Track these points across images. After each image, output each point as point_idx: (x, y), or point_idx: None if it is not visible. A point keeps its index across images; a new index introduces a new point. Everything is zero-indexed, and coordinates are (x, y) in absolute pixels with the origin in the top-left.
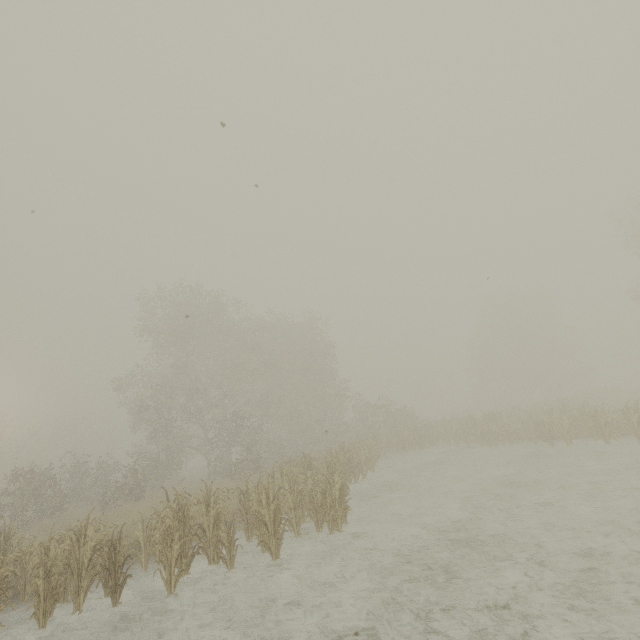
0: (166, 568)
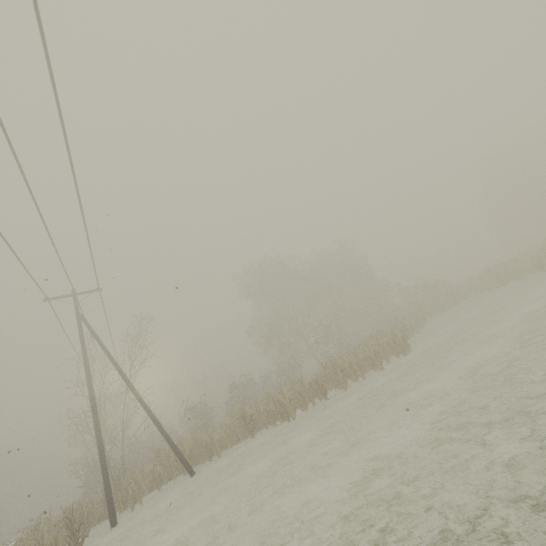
0: (340, 383)
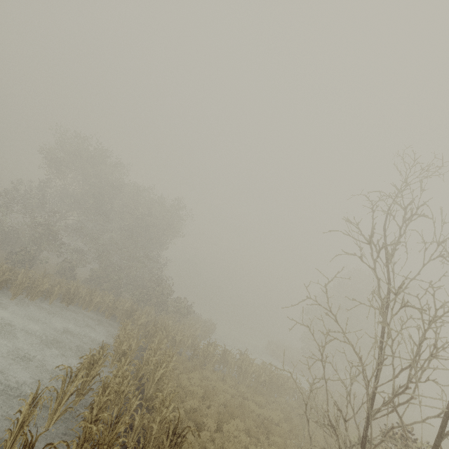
0: None
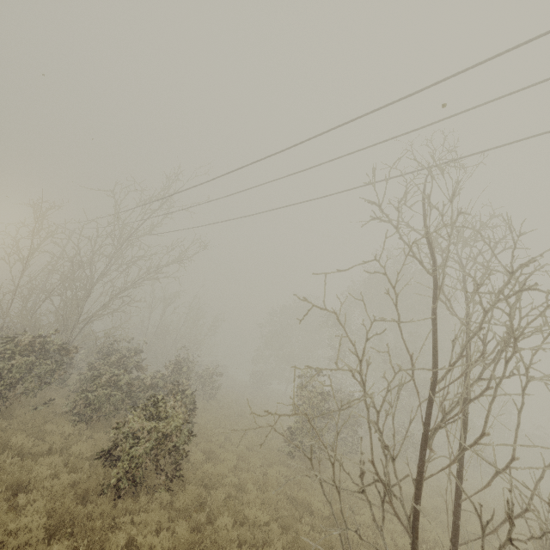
0: None
